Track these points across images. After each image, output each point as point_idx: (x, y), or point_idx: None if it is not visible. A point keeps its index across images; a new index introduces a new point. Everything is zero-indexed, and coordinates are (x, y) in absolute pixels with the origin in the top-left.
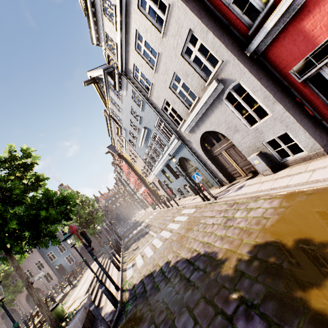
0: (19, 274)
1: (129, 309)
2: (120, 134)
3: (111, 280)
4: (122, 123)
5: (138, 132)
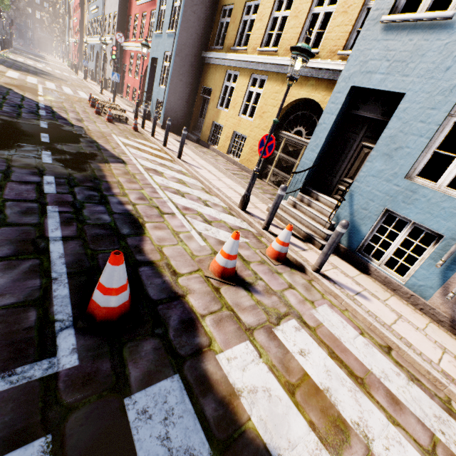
0: None
1: (5, 58)
2: None
3: None
4: None
5: (96, 1)
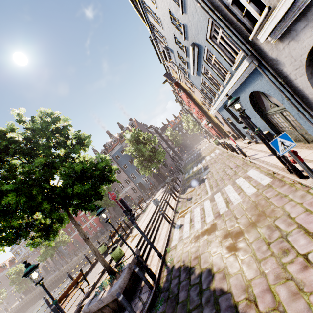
0: (77, 229)
1: (159, 311)
2: (168, 59)
3: (153, 248)
4: (166, 43)
5: (186, 54)
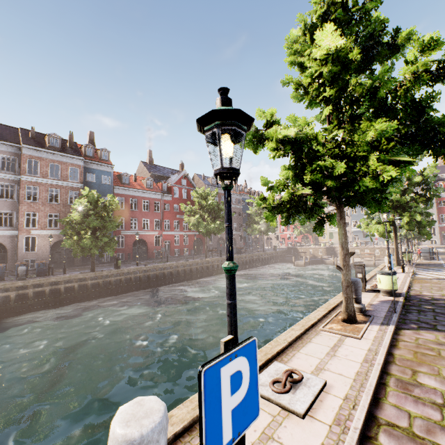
0: None
1: None
2: None
3: None
4: None
5: None
